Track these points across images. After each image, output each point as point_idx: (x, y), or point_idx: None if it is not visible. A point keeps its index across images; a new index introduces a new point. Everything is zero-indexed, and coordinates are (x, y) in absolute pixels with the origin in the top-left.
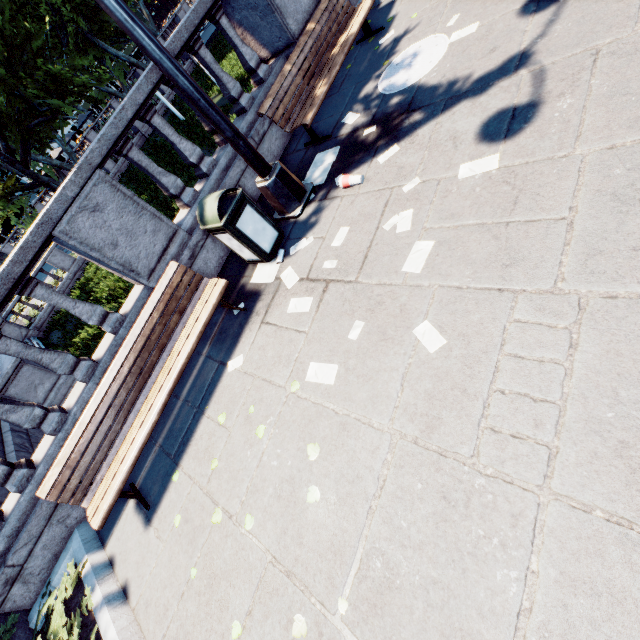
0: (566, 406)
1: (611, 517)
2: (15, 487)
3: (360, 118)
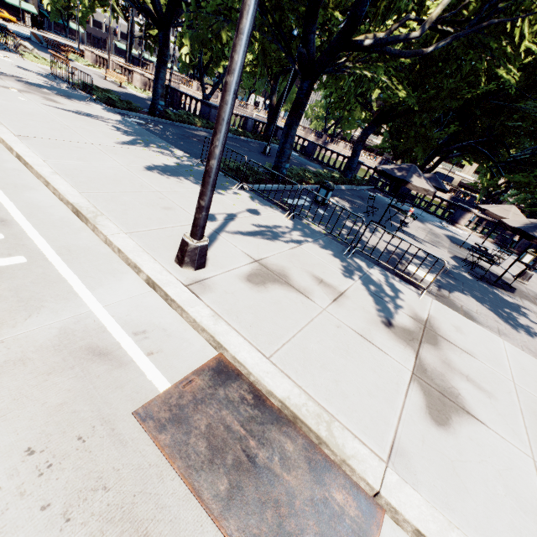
0: None
1: None
2: None
3: None
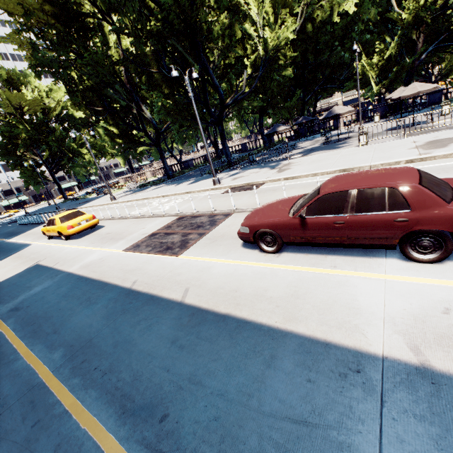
0: None
1: None
2: None
3: None
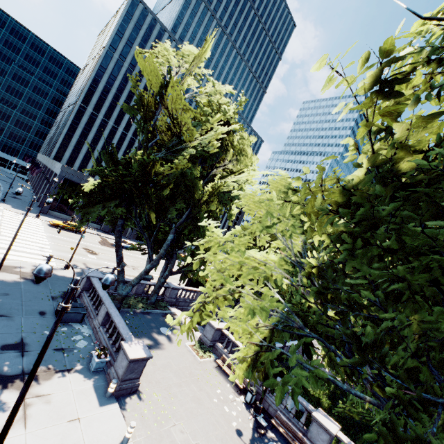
0: (203, 400)
1: (196, 395)
2: (227, 351)
3: (270, 435)
